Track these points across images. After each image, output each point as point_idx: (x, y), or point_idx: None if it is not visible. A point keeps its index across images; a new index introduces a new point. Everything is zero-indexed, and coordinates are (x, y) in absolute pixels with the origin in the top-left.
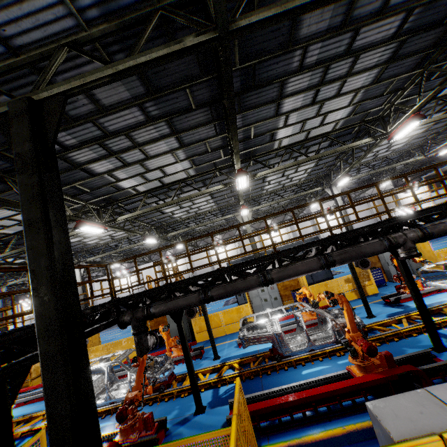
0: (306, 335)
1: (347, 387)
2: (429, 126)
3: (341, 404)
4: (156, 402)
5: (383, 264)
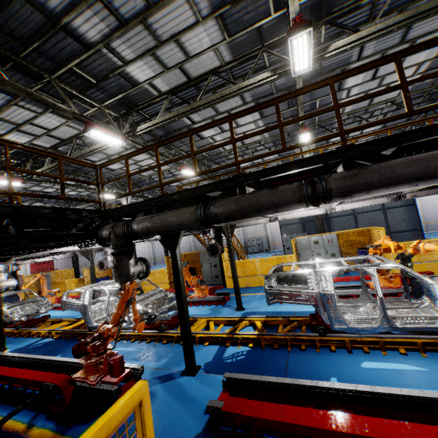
0: (381, 307)
1: None
2: None
3: None
4: (155, 341)
5: None
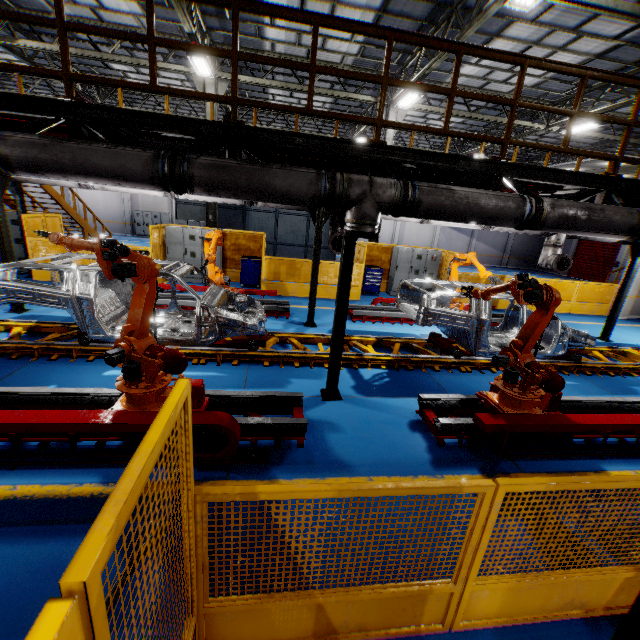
0: None
1: (69, 426)
2: (590, 55)
3: (74, 444)
4: None
5: (391, 266)
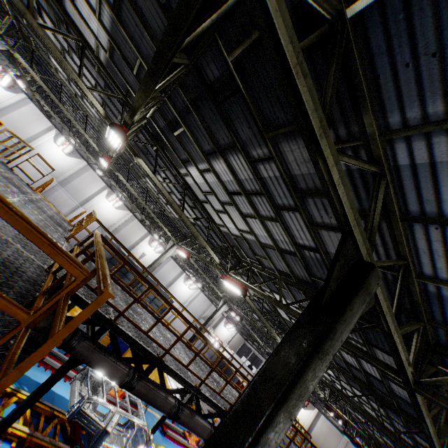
0: None
1: None
2: None
3: None
4: None
5: None
